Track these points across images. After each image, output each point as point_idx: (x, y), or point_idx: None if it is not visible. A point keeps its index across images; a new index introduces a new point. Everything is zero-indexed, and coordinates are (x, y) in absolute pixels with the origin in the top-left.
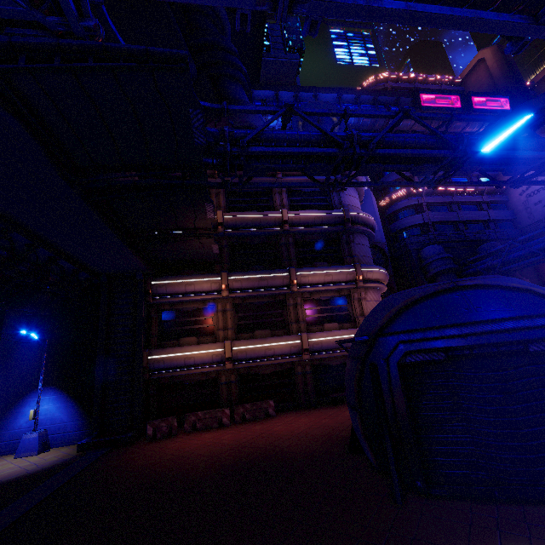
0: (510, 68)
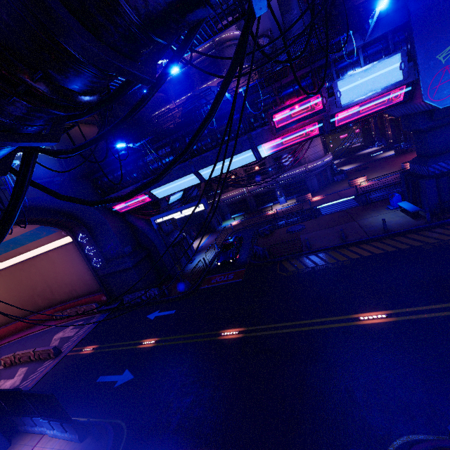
0: None
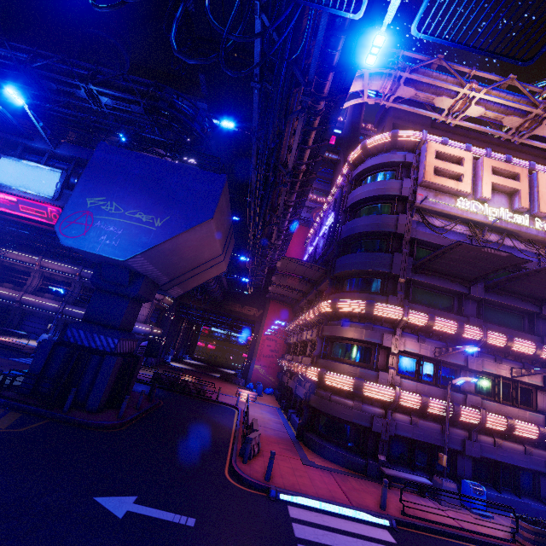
0: (353, 117)
